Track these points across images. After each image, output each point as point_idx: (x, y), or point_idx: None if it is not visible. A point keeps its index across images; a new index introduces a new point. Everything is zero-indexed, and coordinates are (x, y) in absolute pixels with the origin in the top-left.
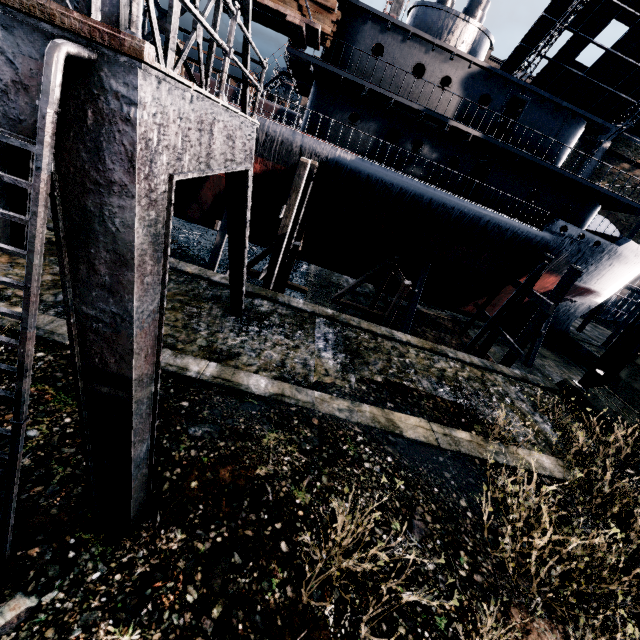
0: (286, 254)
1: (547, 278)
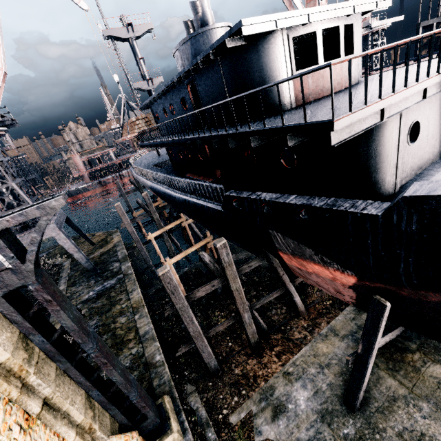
0: (161, 235)
1: (309, 264)
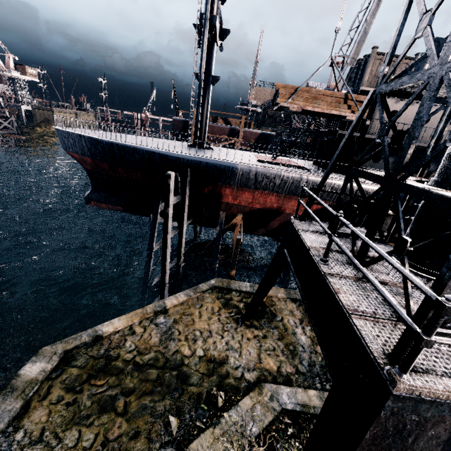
0: None
1: None
